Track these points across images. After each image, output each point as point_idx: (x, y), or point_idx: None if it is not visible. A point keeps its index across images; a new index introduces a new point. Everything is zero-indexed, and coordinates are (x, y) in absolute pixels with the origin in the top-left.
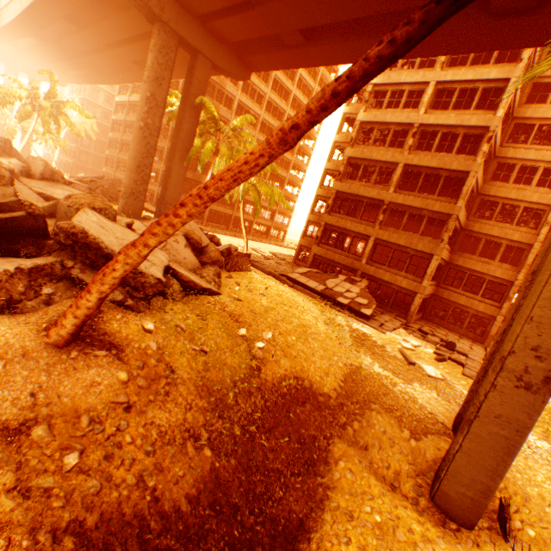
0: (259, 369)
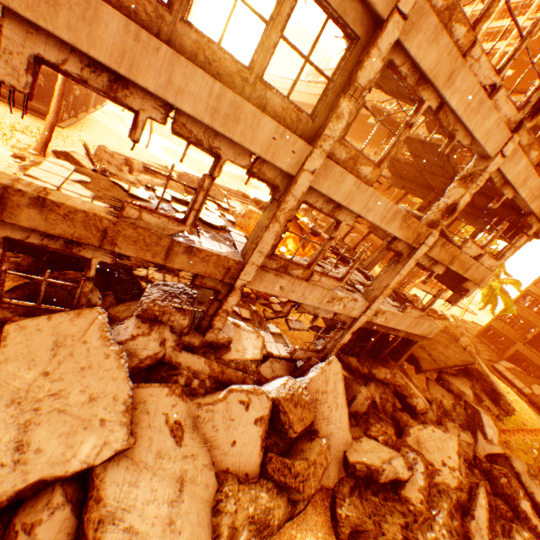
0: (538, 469)
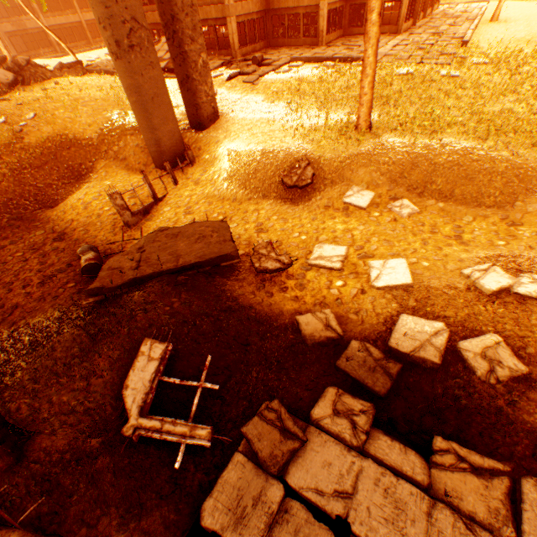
0: (23, 139)
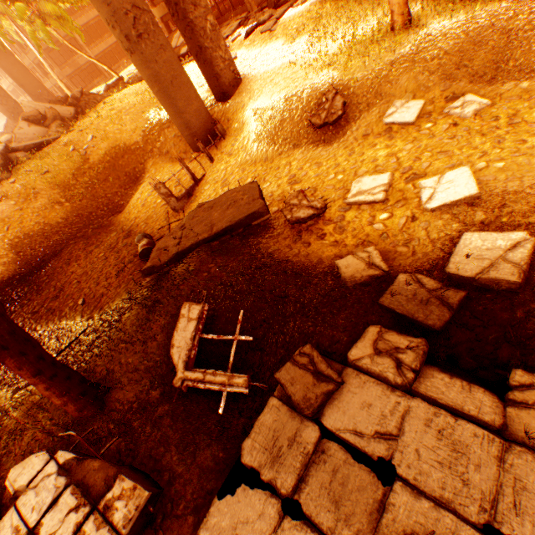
0: (89, 160)
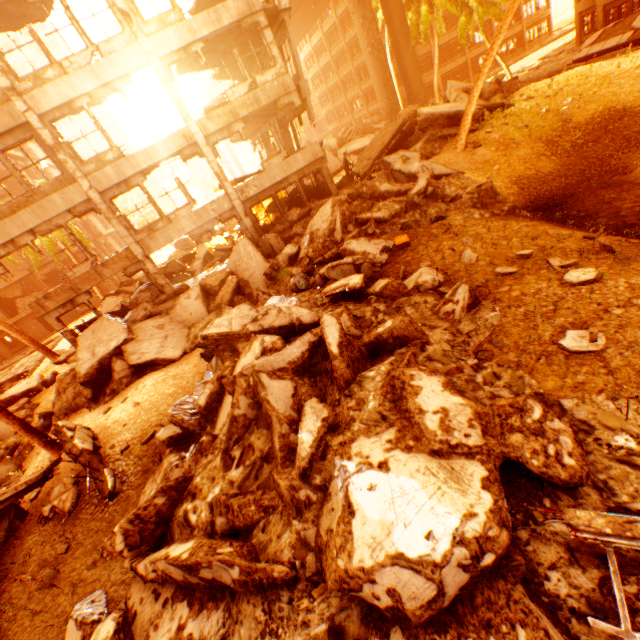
0: (569, 121)
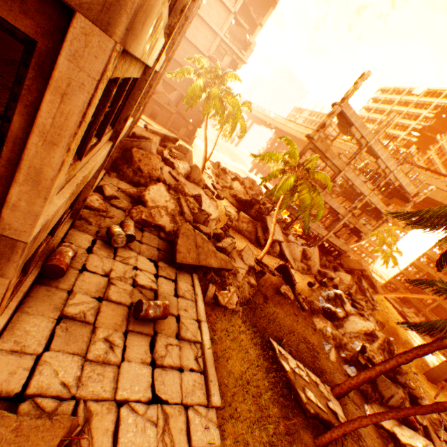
0: (388, 321)
